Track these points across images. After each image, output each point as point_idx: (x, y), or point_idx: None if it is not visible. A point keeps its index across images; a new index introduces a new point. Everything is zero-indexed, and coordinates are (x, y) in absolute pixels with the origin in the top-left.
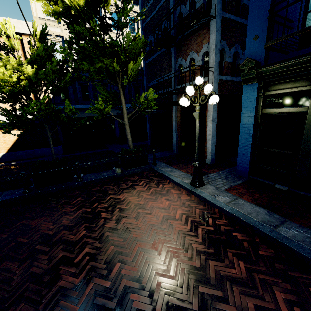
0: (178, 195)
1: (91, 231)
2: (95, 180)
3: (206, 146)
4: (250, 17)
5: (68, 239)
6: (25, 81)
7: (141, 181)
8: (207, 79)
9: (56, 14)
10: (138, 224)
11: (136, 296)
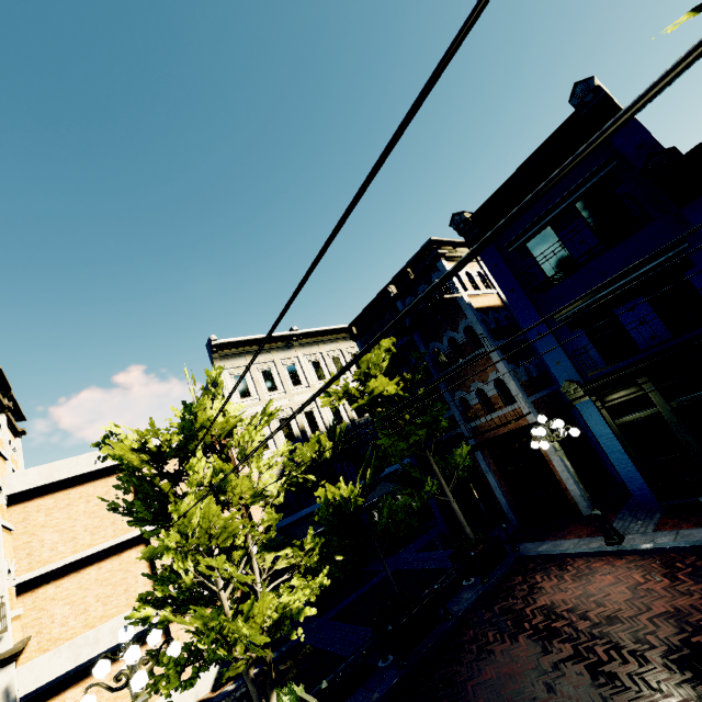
0: (608, 564)
1: (573, 640)
2: (468, 608)
3: (566, 490)
4: (540, 349)
5: (562, 657)
6: (360, 490)
7: (534, 577)
8: (517, 407)
9: (358, 407)
10: (612, 608)
11: (696, 637)
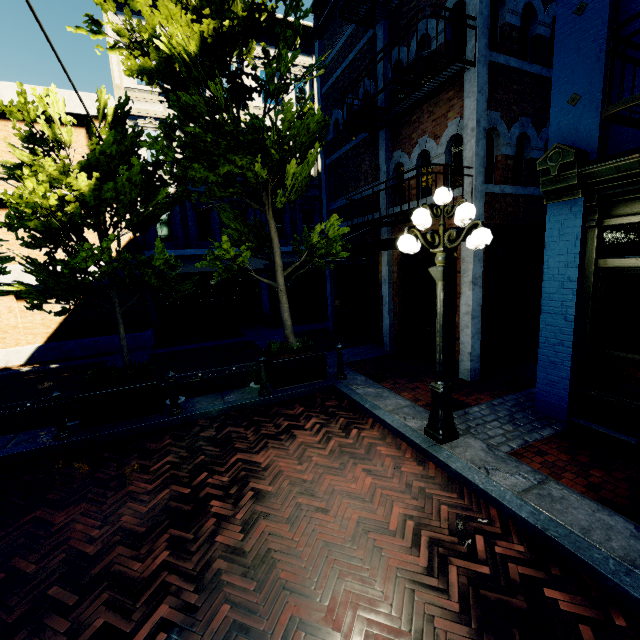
0: (395, 460)
1: (182, 551)
2: (208, 412)
3: (458, 339)
4: (557, 57)
5: (125, 572)
6: (74, 206)
7: (310, 419)
8: (459, 194)
9: (145, 74)
10: (295, 541)
11: None
